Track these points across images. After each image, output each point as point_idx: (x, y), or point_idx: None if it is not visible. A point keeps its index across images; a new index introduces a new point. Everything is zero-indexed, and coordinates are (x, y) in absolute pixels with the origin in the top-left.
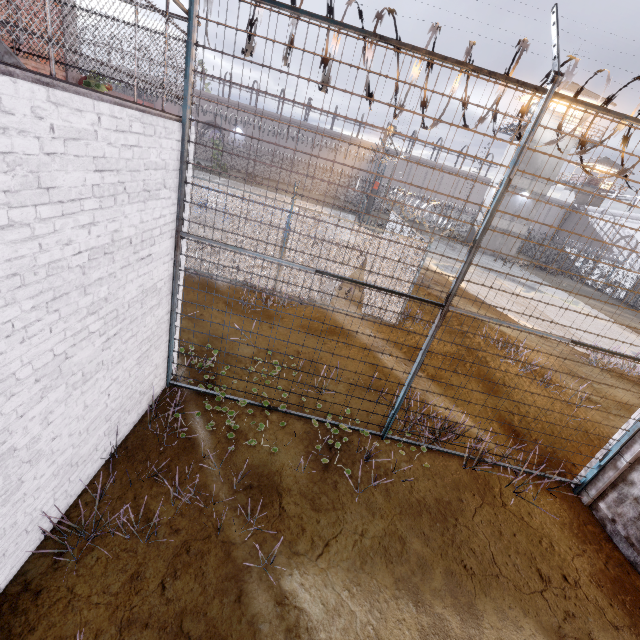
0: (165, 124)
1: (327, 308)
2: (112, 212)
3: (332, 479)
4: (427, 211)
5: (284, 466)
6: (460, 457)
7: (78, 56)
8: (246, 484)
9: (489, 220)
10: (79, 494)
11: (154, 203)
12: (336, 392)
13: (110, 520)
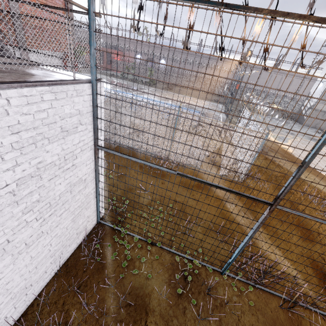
0: (75, 87)
1: (198, 169)
2: (34, 153)
3: (183, 305)
4: (262, 138)
5: (153, 290)
6: (279, 296)
7: (75, 37)
8: (127, 302)
9: (320, 147)
10: (36, 297)
11: (73, 136)
12: (191, 242)
13: (44, 322)
